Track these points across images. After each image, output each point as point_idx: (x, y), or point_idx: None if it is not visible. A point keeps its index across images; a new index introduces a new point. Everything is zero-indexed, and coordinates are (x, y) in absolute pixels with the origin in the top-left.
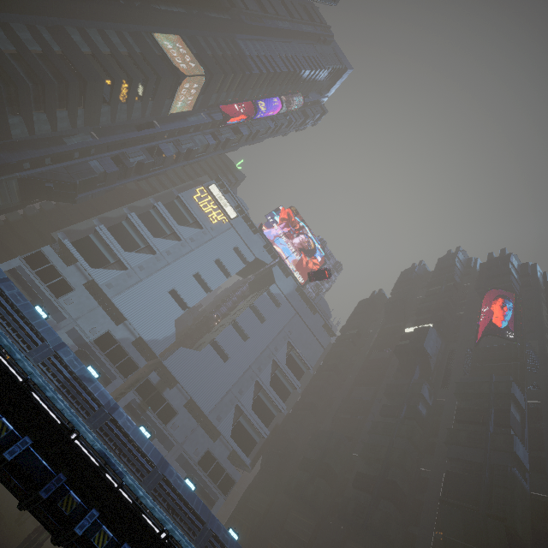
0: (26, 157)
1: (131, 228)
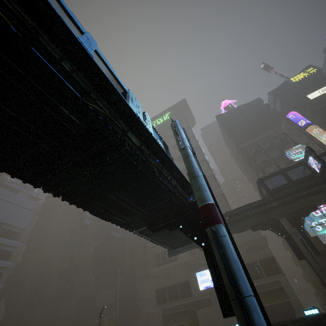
0: None
1: None
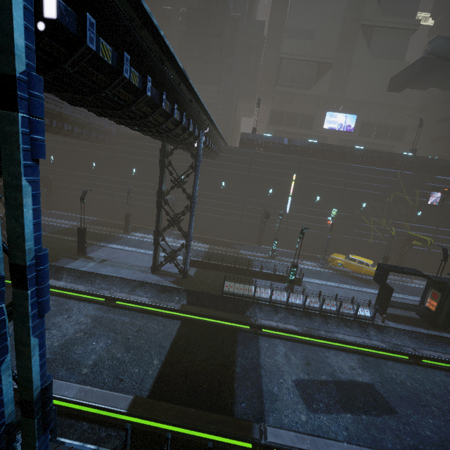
0: None
1: None
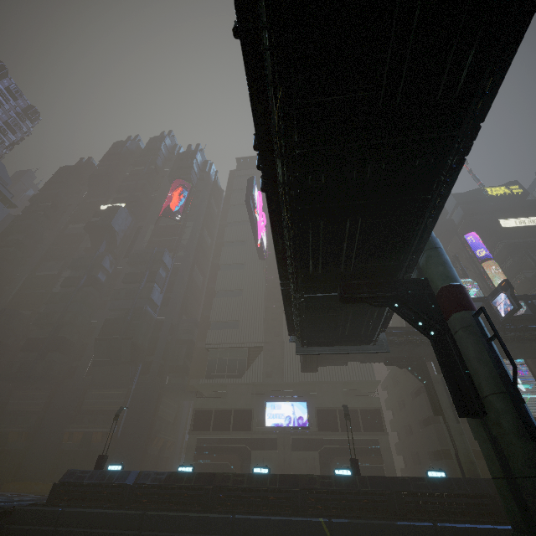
0: None
1: None
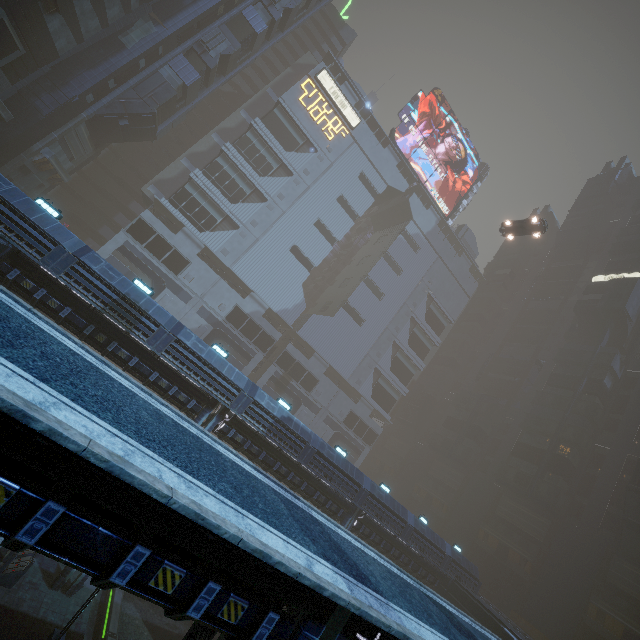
0: (86, 87)
1: (230, 166)
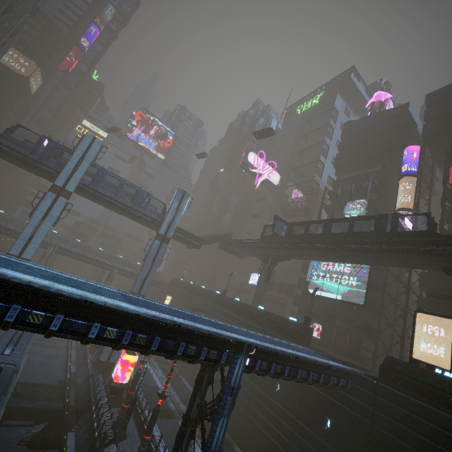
0: None
1: None
